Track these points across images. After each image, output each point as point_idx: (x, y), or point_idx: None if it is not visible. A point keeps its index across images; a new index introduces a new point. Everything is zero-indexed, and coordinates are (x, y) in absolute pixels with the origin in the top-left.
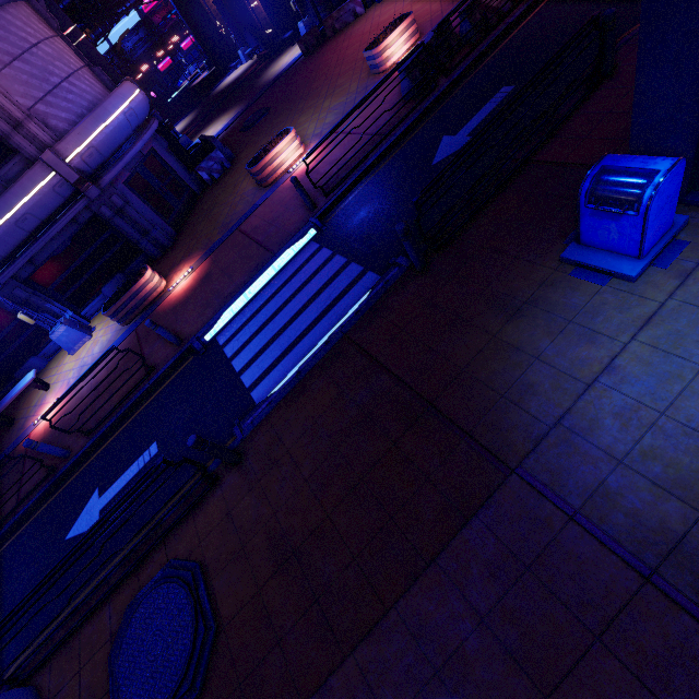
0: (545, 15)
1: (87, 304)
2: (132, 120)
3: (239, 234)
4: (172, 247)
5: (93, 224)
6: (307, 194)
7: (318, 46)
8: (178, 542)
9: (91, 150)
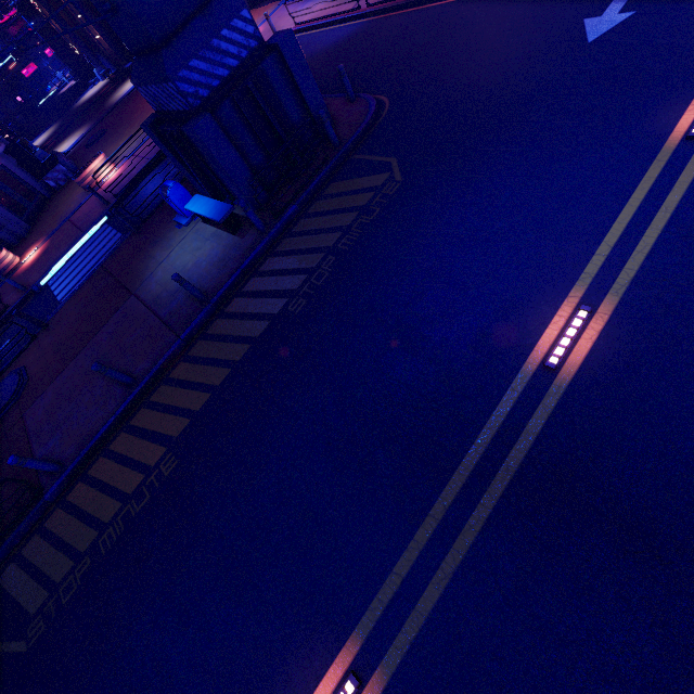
0: None
1: None
2: None
3: (69, 223)
4: (26, 236)
5: None
6: (101, 196)
7: None
8: (16, 365)
9: None
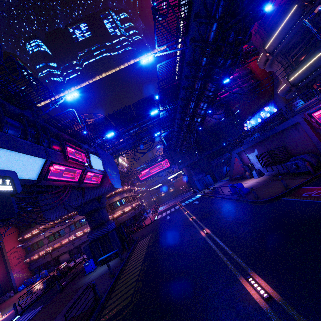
0: (76, 269)
1: None
2: None
3: None
4: None
5: None
6: (17, 308)
7: None
8: None
9: None
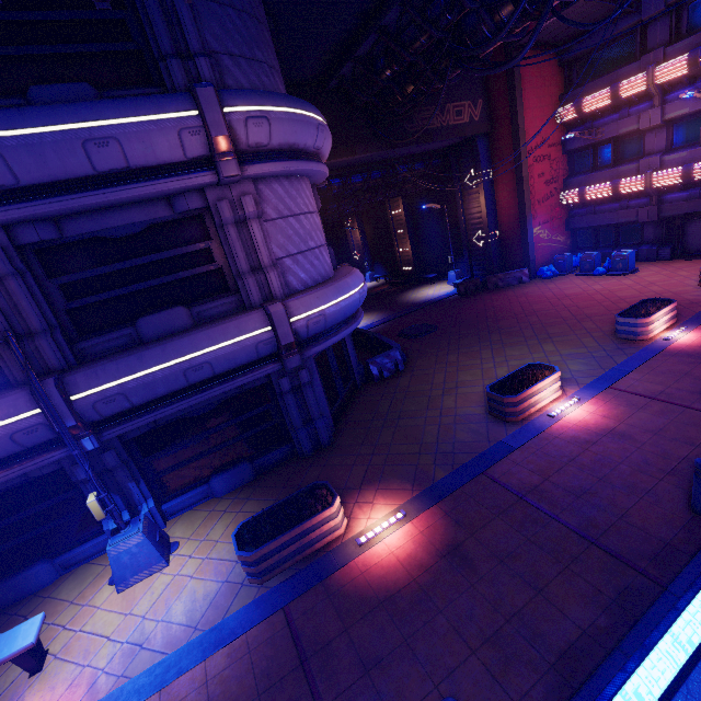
0: None
1: (179, 493)
2: (360, 301)
3: (497, 486)
4: (331, 448)
5: (255, 391)
6: None
7: (475, 292)
8: None
9: (320, 317)
